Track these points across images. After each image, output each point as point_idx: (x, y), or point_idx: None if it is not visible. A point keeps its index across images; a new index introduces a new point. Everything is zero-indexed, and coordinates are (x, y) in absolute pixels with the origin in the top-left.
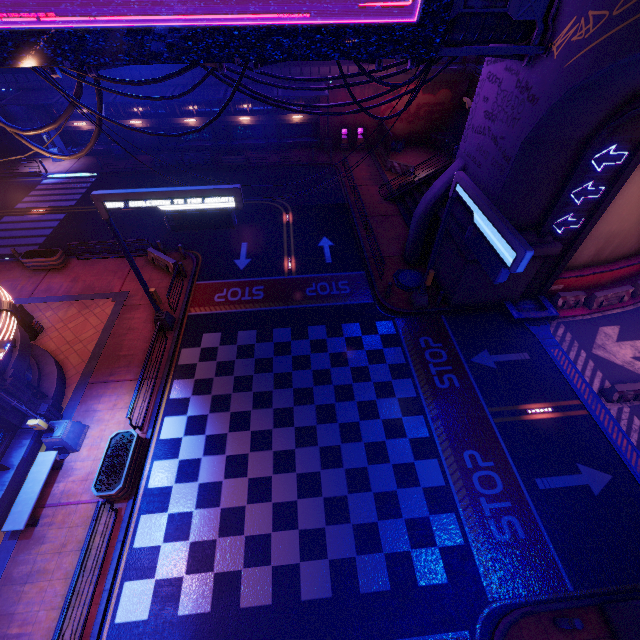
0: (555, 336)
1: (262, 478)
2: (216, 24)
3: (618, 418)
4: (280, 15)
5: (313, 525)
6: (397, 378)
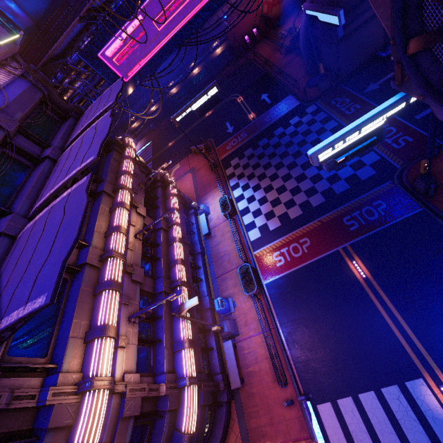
0: None
1: (280, 186)
2: (183, 24)
3: None
4: (201, 3)
5: (308, 187)
6: (325, 123)
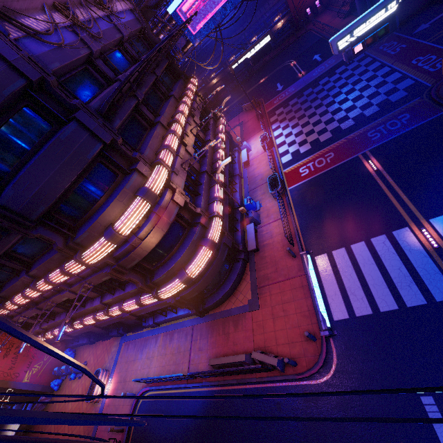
0: None
1: (316, 121)
2: None
3: None
4: None
5: (341, 117)
6: (369, 66)
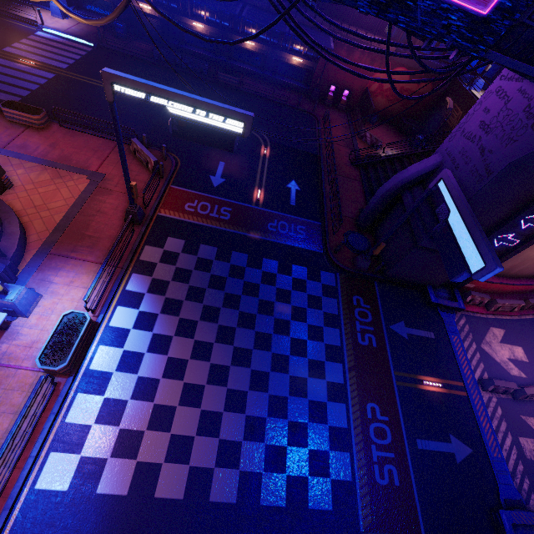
0: (457, 325)
1: (196, 385)
2: None
3: (487, 405)
4: None
5: (232, 437)
6: (328, 326)
